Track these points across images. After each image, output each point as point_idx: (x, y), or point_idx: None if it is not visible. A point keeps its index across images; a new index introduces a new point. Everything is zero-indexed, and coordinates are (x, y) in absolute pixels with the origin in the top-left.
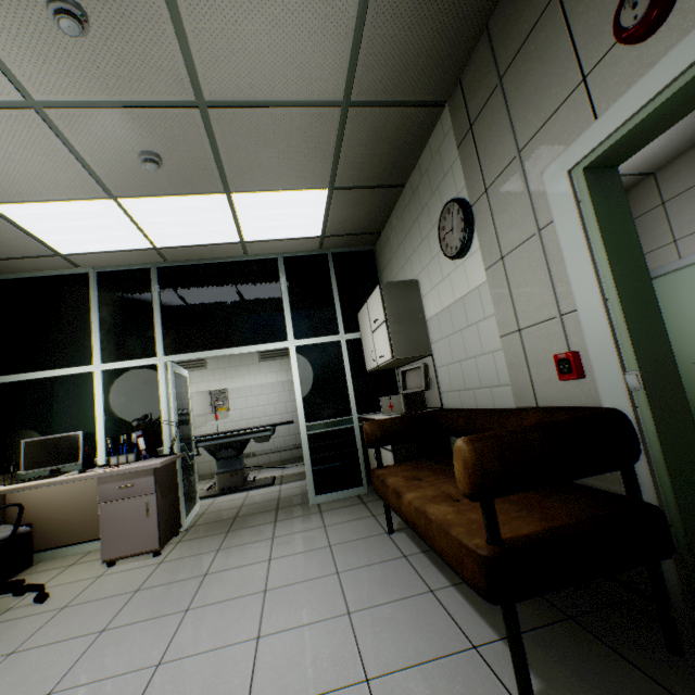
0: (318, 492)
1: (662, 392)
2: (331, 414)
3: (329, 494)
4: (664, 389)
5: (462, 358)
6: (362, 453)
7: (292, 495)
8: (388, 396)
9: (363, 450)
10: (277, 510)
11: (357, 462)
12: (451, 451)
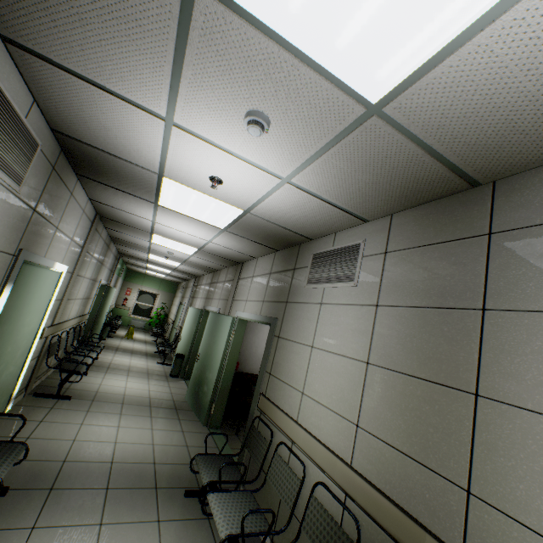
0: None
1: (92, 314)
2: None
3: None
4: (92, 314)
5: None
6: None
7: None
8: None
9: None
10: None
11: None
12: None
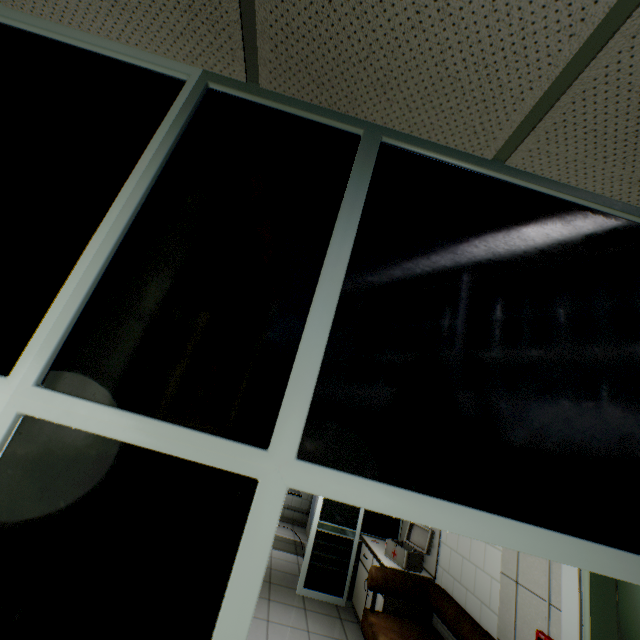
0: (306, 584)
1: None
2: (340, 520)
3: (314, 591)
4: None
5: (465, 556)
6: (352, 567)
7: (282, 570)
8: (394, 543)
9: (354, 564)
10: (270, 585)
11: (346, 573)
12: (431, 624)
